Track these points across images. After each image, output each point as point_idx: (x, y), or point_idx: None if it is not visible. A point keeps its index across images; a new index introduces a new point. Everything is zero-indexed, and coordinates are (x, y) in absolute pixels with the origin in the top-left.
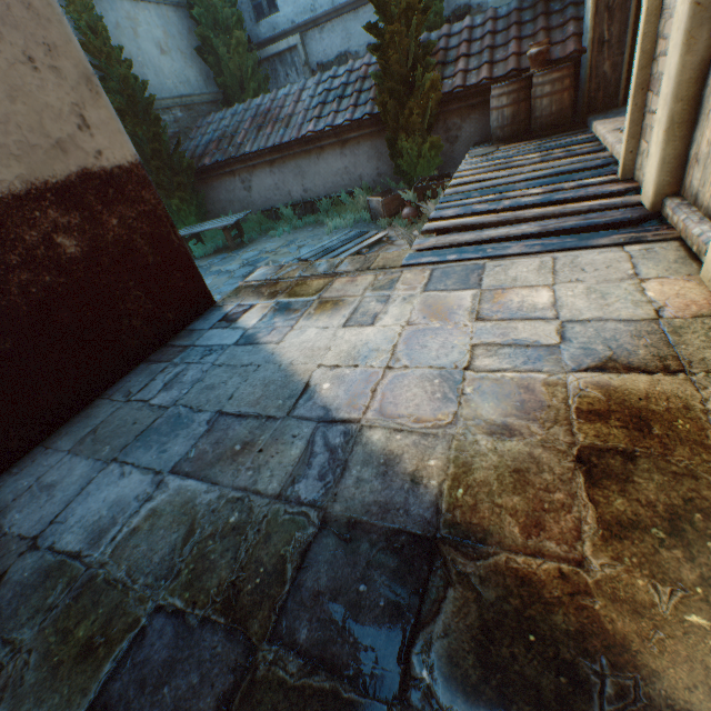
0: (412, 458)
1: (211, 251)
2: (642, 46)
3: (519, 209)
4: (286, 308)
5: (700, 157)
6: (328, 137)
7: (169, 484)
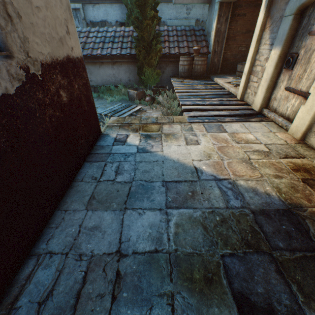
0: (260, 188)
1: None
2: (251, 61)
3: (213, 105)
4: (149, 136)
5: (277, 98)
6: (107, 58)
7: (172, 213)
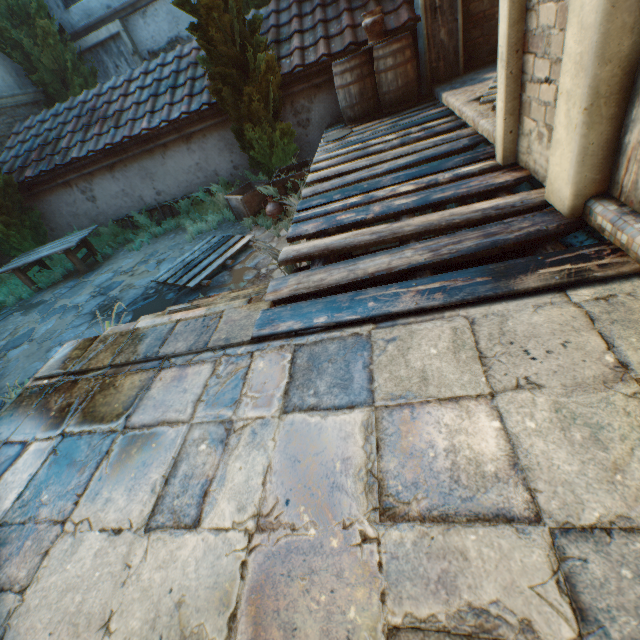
0: None
1: (59, 278)
2: None
3: (393, 216)
4: (69, 456)
5: None
6: (168, 133)
7: None
